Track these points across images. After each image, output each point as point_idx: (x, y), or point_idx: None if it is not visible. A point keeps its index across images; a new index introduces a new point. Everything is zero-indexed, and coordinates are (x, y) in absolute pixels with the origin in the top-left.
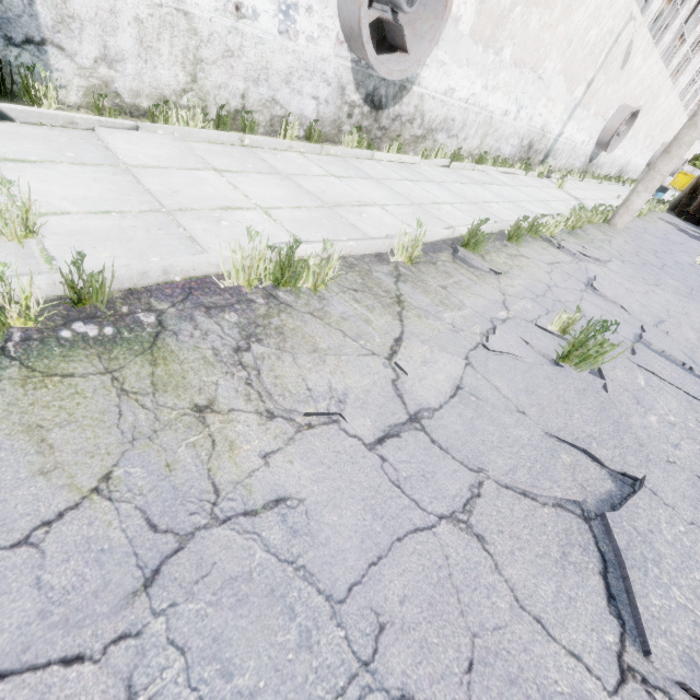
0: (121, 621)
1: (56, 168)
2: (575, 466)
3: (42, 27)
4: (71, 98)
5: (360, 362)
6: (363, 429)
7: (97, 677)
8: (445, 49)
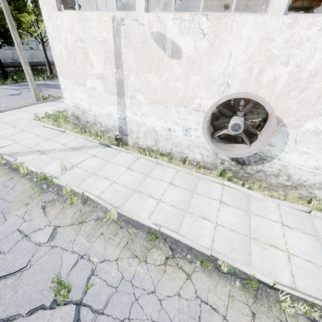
0: None
1: (97, 159)
2: (6, 285)
3: (128, 132)
4: (131, 144)
5: (44, 220)
6: (22, 226)
7: None
8: (307, 146)
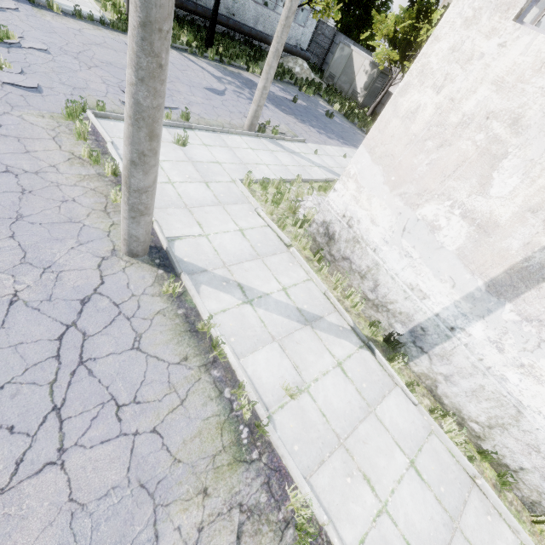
0: (133, 479)
1: (347, 385)
2: None
3: (431, 350)
4: (414, 368)
5: None
6: None
7: (122, 477)
8: None
